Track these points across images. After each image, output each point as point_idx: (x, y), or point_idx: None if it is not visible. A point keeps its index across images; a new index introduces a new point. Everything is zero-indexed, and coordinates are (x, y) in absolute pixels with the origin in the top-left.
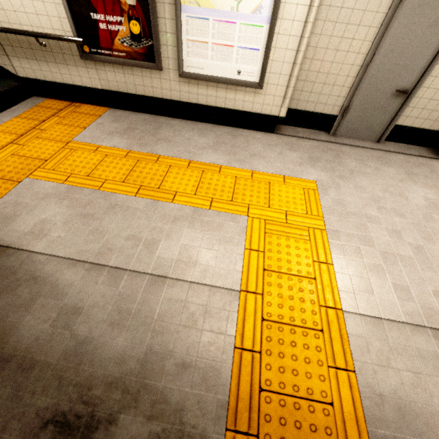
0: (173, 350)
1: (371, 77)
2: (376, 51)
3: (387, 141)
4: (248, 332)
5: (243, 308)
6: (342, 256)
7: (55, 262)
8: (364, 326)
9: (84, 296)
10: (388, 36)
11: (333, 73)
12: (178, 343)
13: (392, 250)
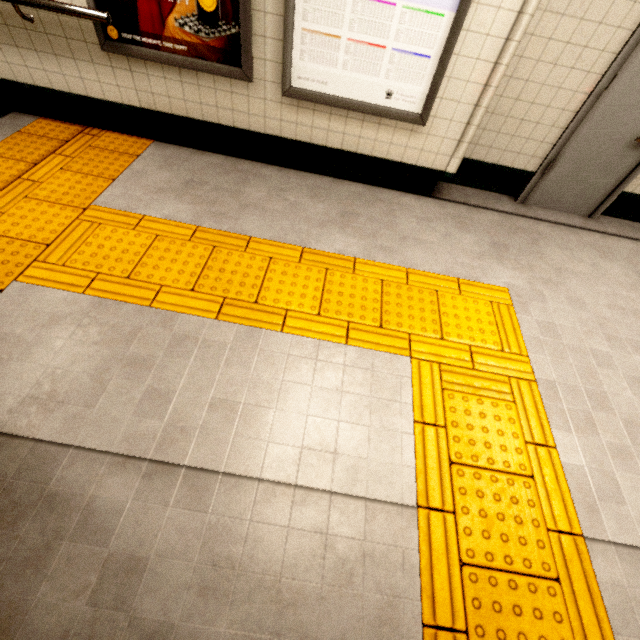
0: (319, 638)
1: (601, 113)
2: (619, 70)
3: (602, 215)
4: (441, 591)
5: (426, 542)
6: (568, 432)
7: (85, 461)
8: (621, 566)
9: (146, 534)
10: None
11: (540, 103)
12: (326, 625)
13: (639, 416)
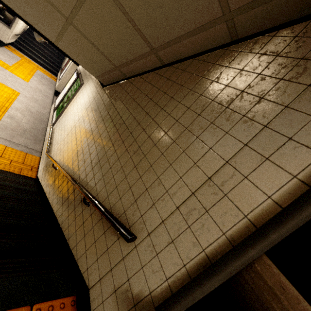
0: None
1: None
2: None
3: None
4: None
5: None
6: None
7: None
8: None
9: None
10: None
11: None
12: None
13: None
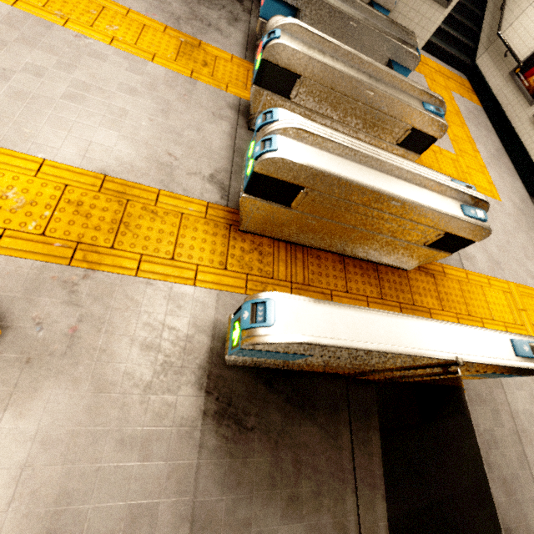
0: None
1: None
2: None
3: None
4: None
5: None
6: None
7: None
8: None
9: None
10: None
11: None
12: None
13: None
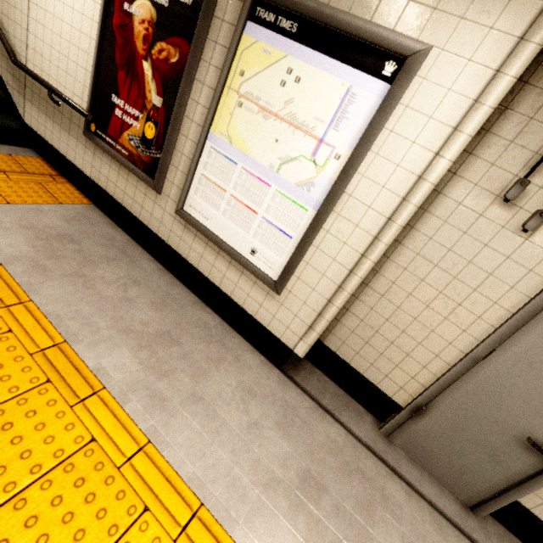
0: None
1: (481, 383)
2: (499, 346)
3: (492, 517)
4: None
5: None
6: None
7: None
8: None
9: None
10: (528, 335)
11: (411, 336)
12: None
13: None
